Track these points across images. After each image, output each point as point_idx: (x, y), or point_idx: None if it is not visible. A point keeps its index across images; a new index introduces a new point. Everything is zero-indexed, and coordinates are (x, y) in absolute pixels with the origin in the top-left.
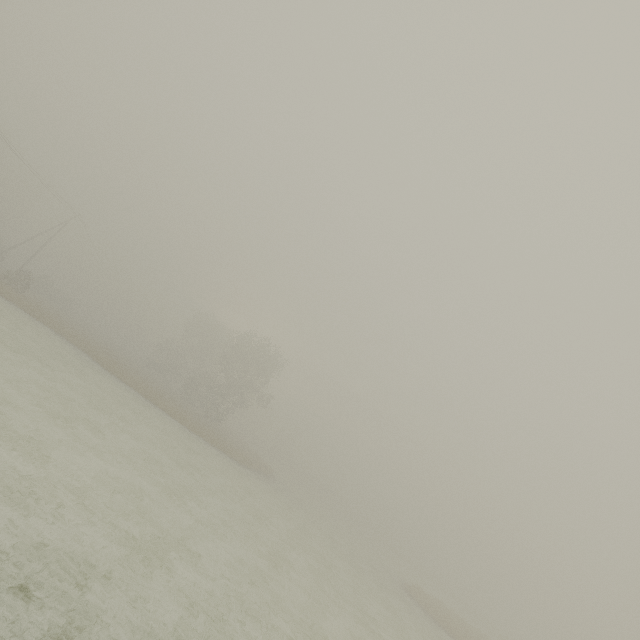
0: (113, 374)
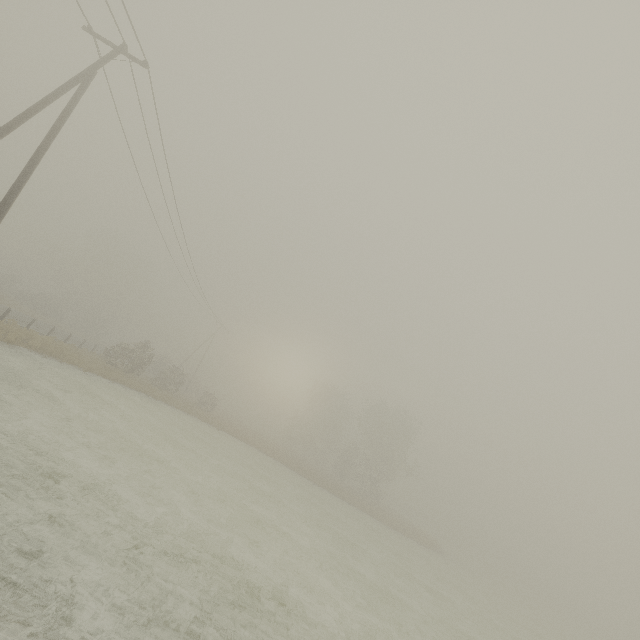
0: (311, 481)
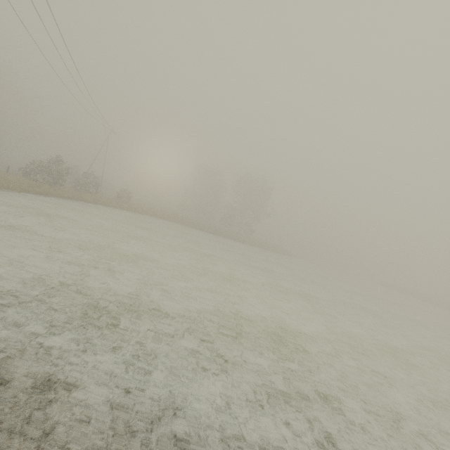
0: (214, 234)
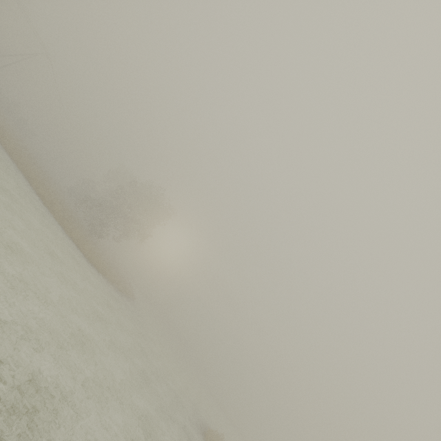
0: (2, 145)
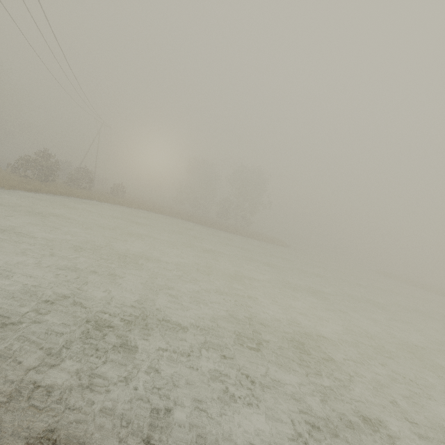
0: (211, 227)
